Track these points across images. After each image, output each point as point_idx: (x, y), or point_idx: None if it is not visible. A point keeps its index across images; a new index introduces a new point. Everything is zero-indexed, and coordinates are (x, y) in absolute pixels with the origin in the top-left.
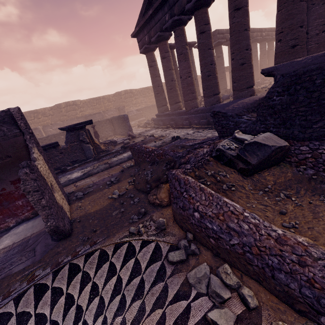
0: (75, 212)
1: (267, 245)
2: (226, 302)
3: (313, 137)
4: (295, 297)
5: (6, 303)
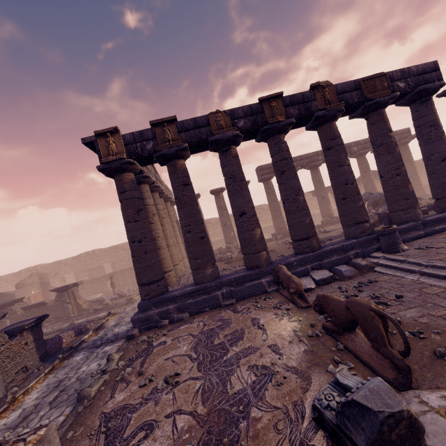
0: None
1: None
2: None
3: None
4: None
5: None
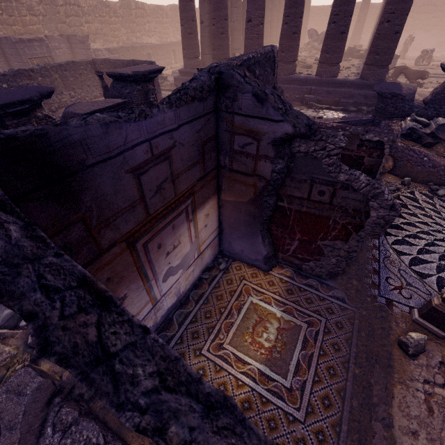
0: None
1: None
2: None
3: None
4: None
5: (385, 238)
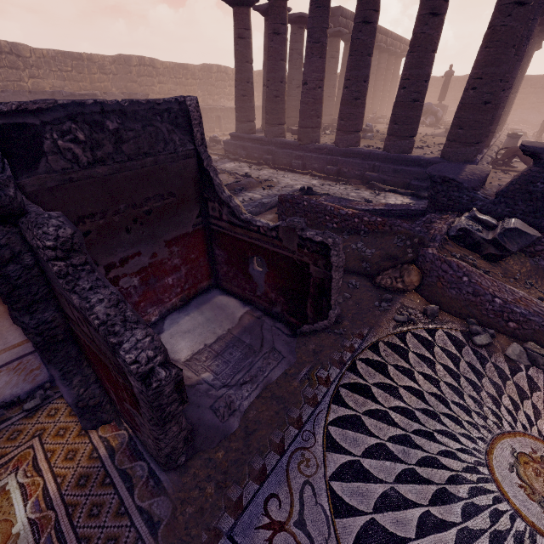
0: None
1: None
2: None
3: None
4: None
5: (327, 409)
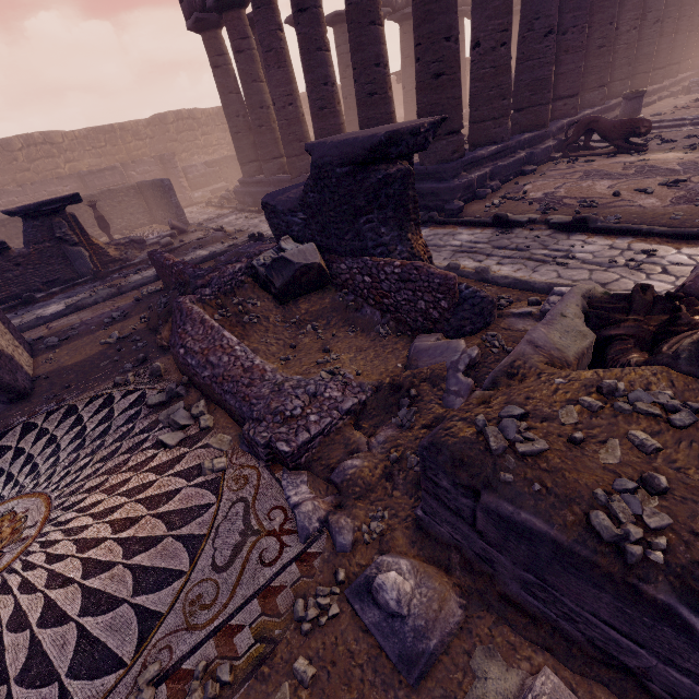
0: (42, 367)
1: (233, 374)
2: (185, 429)
3: (348, 253)
4: (235, 413)
5: None
